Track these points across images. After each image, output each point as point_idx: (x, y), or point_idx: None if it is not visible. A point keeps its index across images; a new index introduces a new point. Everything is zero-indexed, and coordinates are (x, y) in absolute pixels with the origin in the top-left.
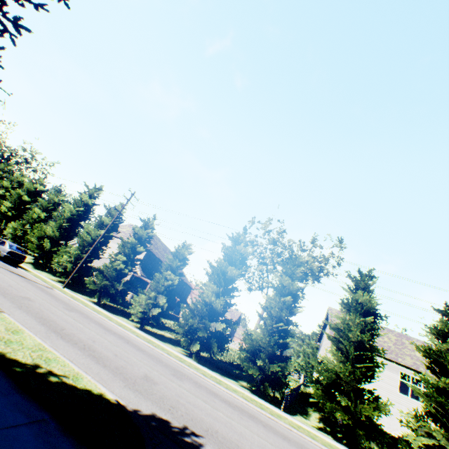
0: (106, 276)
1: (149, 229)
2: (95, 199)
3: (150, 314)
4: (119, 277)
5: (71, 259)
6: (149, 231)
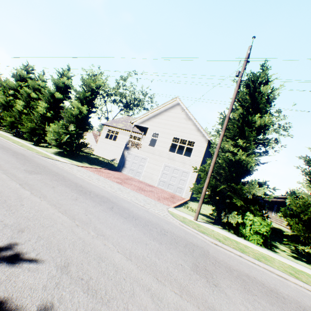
0: None
1: None
2: None
3: None
4: None
5: None
6: None
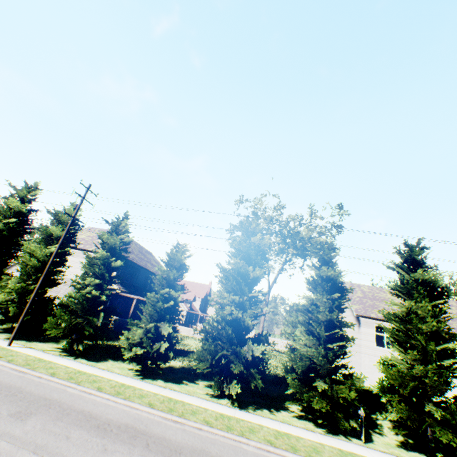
0: (75, 309)
1: (121, 233)
2: (31, 203)
3: (154, 353)
4: (94, 307)
5: (13, 296)
6: (123, 236)
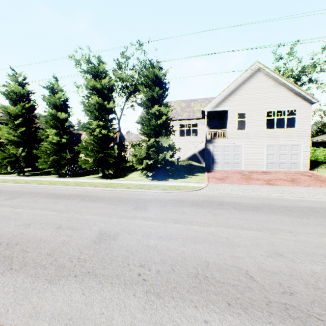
0: None
1: None
2: None
3: None
4: None
5: None
6: None
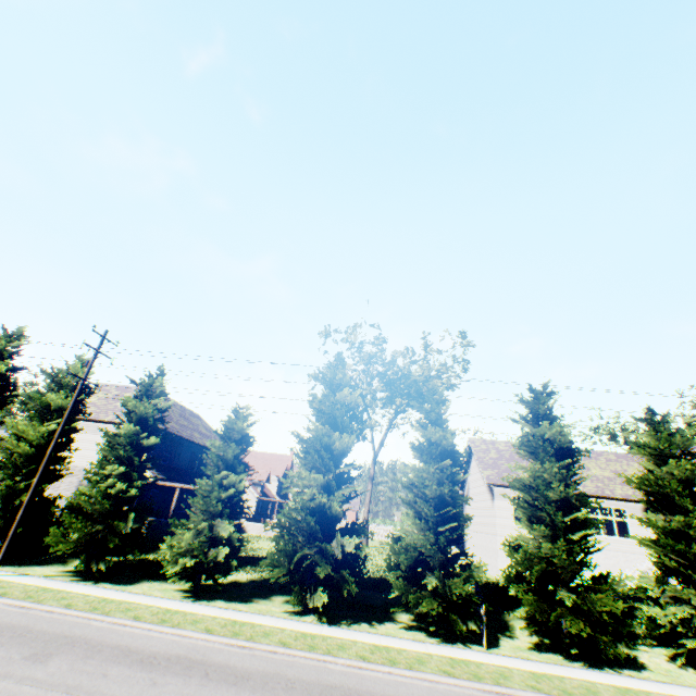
0: (90, 512)
1: (155, 395)
2: (13, 358)
3: (210, 563)
4: (119, 507)
5: None
6: (158, 400)
